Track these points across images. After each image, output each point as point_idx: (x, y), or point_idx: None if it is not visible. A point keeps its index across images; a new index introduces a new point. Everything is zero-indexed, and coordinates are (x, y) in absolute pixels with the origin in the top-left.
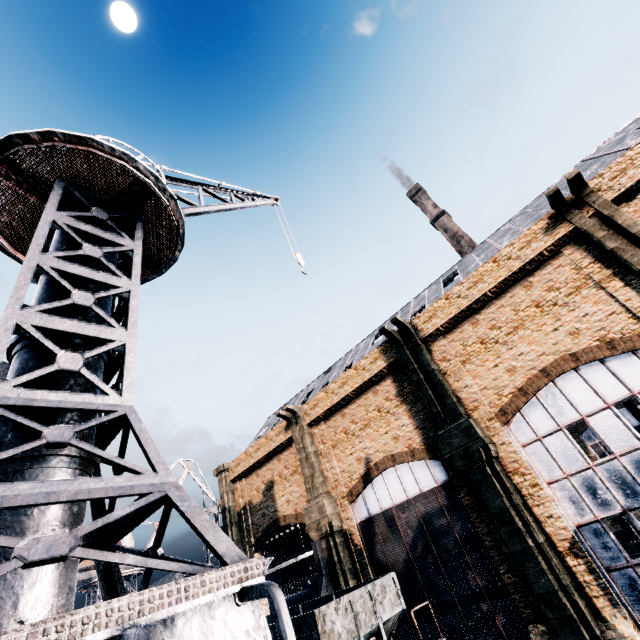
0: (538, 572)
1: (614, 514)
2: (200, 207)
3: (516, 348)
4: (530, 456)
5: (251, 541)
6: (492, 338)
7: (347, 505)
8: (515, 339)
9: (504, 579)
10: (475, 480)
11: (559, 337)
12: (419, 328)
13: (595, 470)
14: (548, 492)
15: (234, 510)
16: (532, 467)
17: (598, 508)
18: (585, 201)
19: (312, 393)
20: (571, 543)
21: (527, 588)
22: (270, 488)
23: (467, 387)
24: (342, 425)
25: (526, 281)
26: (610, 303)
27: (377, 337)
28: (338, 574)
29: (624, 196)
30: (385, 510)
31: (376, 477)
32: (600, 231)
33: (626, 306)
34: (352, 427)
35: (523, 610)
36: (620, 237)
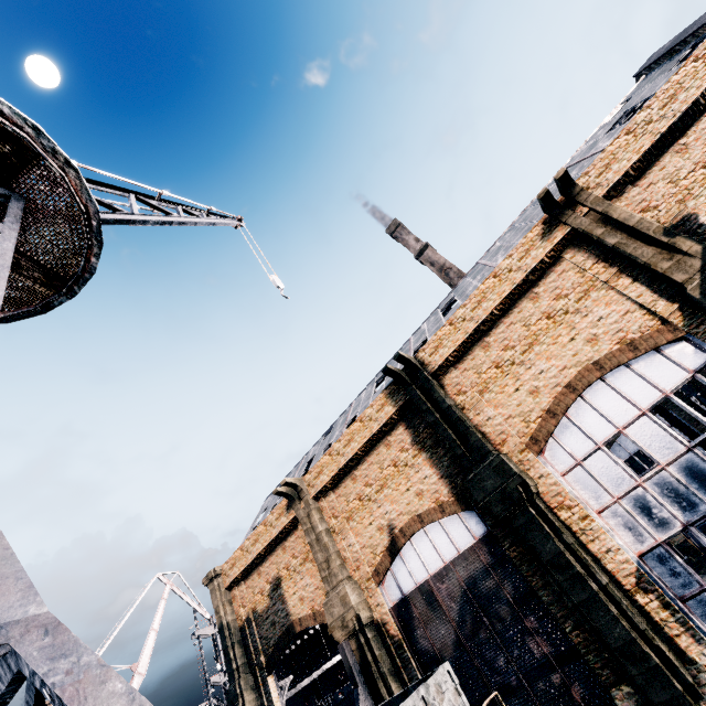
0: (610, 621)
1: (675, 533)
2: (132, 215)
3: (535, 366)
4: (573, 485)
5: (261, 661)
6: (507, 360)
7: (374, 588)
8: (532, 357)
9: (572, 638)
10: (519, 525)
11: (578, 347)
12: (426, 362)
13: (645, 487)
14: (600, 523)
15: (235, 625)
16: (577, 497)
17: (657, 530)
18: (576, 201)
19: (313, 460)
20: (637, 577)
21: (601, 644)
22: (277, 587)
23: (490, 419)
24: (354, 491)
25: (532, 293)
26: (622, 302)
27: (379, 383)
28: (376, 679)
29: (613, 191)
30: (421, 584)
31: (404, 546)
32: (598, 228)
33: (639, 303)
34: (367, 491)
35: (601, 672)
36: (618, 232)
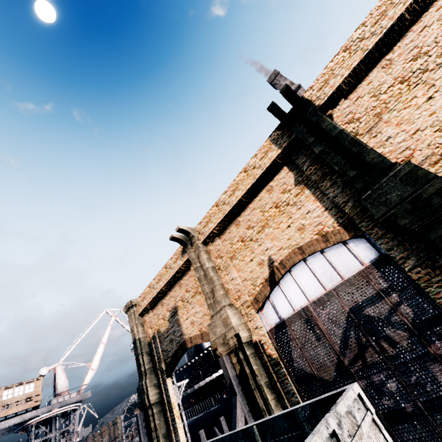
0: None
1: None
2: None
3: None
4: None
5: (162, 367)
6: (417, 69)
7: (253, 314)
8: None
9: None
10: (437, 237)
11: None
12: (314, 98)
13: None
14: None
15: (144, 341)
16: None
17: None
18: None
19: None
20: None
21: None
22: (174, 314)
23: (390, 138)
24: (238, 234)
25: None
26: None
27: None
28: (253, 390)
29: None
30: (299, 310)
31: (283, 277)
32: None
33: None
34: (249, 233)
35: None
36: None
